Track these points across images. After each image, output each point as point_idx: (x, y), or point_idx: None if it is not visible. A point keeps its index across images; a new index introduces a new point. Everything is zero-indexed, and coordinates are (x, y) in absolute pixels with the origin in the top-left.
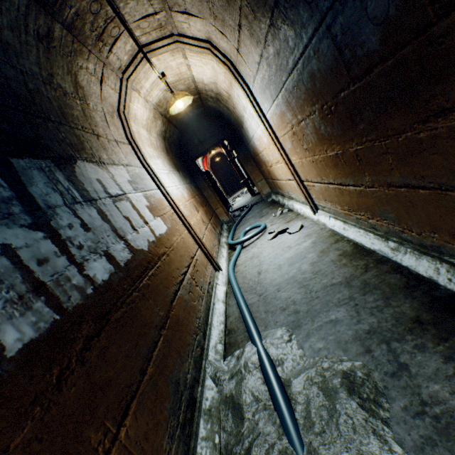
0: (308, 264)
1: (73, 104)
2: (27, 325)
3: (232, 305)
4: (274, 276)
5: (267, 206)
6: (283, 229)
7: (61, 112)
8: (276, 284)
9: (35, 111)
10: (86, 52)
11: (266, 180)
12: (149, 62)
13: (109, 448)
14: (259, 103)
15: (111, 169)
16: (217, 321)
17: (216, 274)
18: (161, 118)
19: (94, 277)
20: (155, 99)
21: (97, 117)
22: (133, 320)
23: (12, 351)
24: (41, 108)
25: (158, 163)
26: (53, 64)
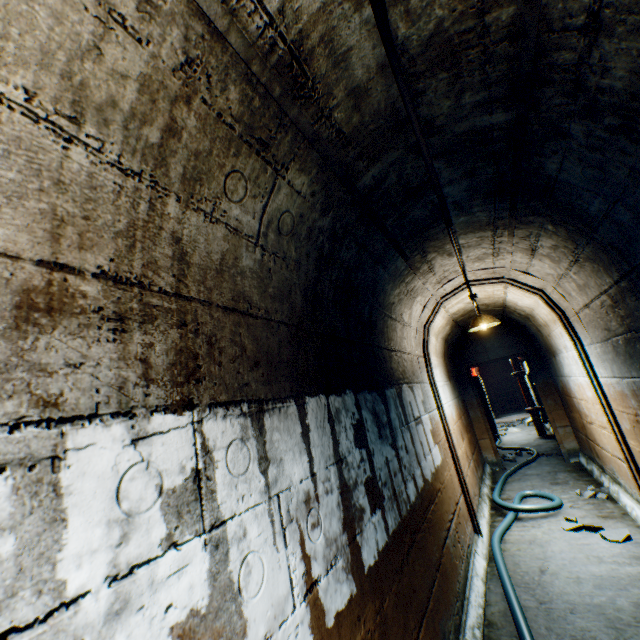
0: (629, 602)
1: (404, 331)
2: (392, 518)
3: (494, 591)
4: (567, 588)
5: (567, 469)
6: (592, 525)
7: (399, 341)
8: (569, 600)
9: (391, 346)
10: (425, 292)
11: (575, 430)
12: (473, 301)
13: (416, 638)
14: (592, 362)
15: (414, 389)
16: (474, 600)
17: (475, 536)
18: (450, 323)
19: (409, 496)
20: (454, 310)
21: (411, 337)
22: (424, 547)
23: (390, 531)
24: (393, 342)
25: (437, 373)
26: (405, 306)
